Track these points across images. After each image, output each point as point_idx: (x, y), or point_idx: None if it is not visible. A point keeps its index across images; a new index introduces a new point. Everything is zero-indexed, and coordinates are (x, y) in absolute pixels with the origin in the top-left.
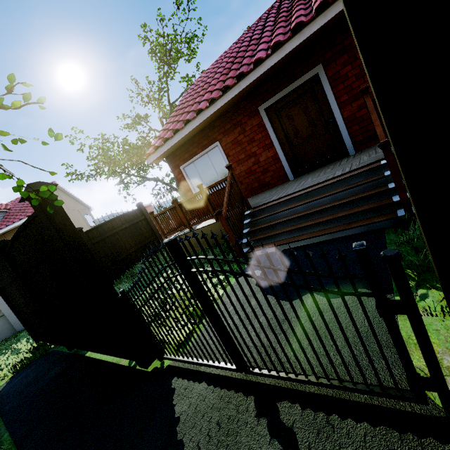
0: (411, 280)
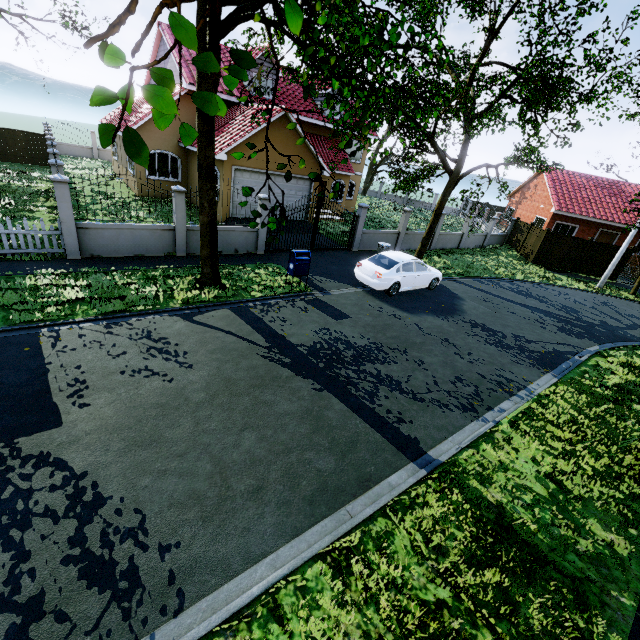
0: None
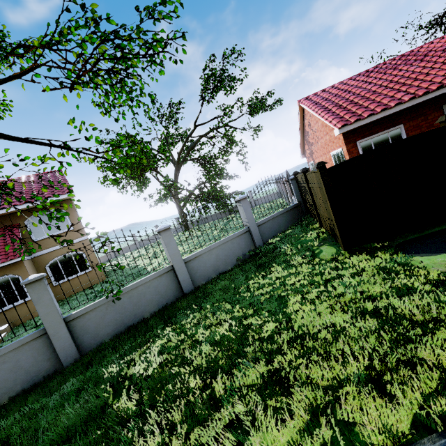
0: None
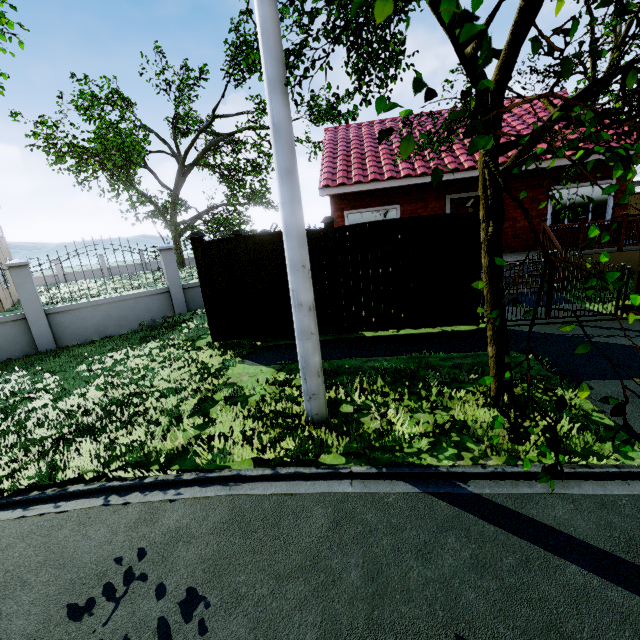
0: (584, 301)
